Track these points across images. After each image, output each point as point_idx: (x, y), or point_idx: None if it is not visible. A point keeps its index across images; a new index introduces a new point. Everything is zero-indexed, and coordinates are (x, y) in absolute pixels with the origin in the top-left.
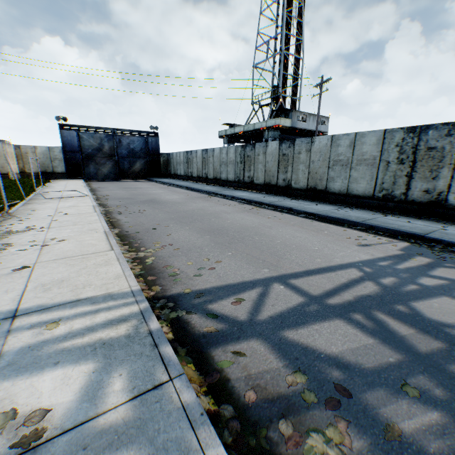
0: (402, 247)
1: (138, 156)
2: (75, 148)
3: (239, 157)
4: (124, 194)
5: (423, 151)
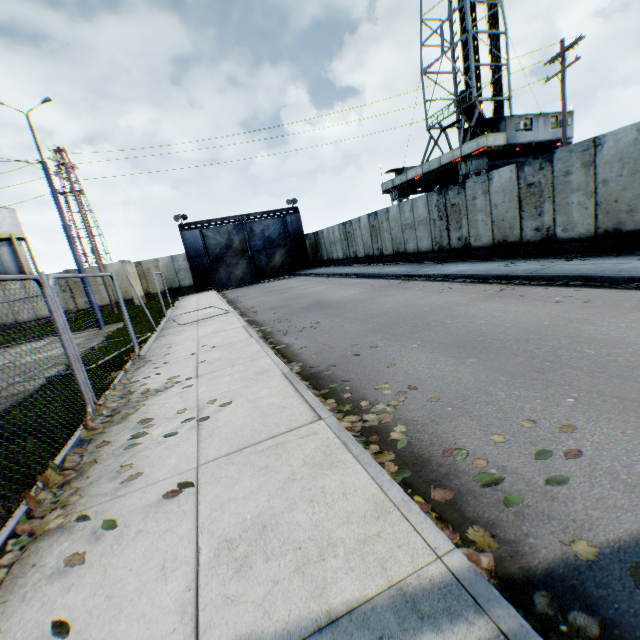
0: None
1: (277, 245)
2: (199, 252)
3: (437, 210)
4: (273, 301)
5: None
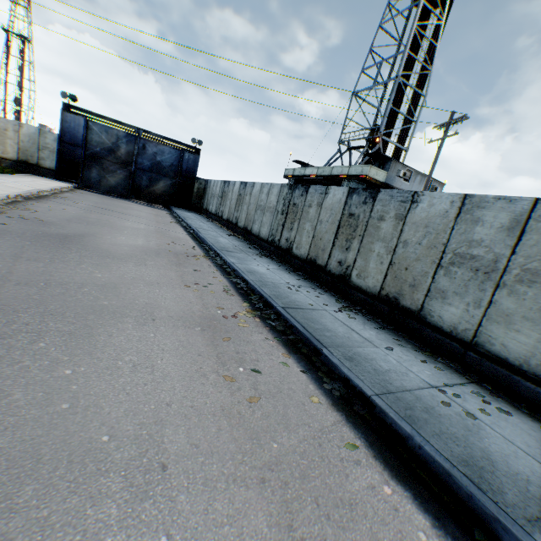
0: None
1: (165, 174)
2: (77, 141)
3: (282, 203)
4: (62, 214)
5: None
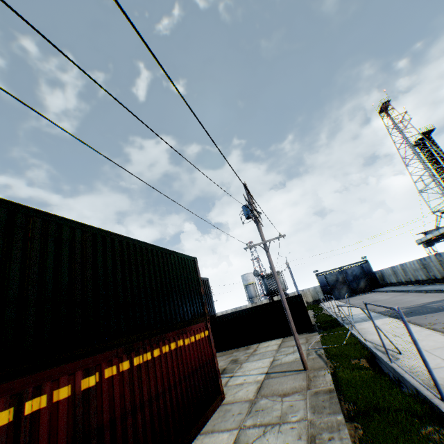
0: None
1: (360, 278)
2: (325, 284)
3: (420, 265)
4: (360, 301)
5: None
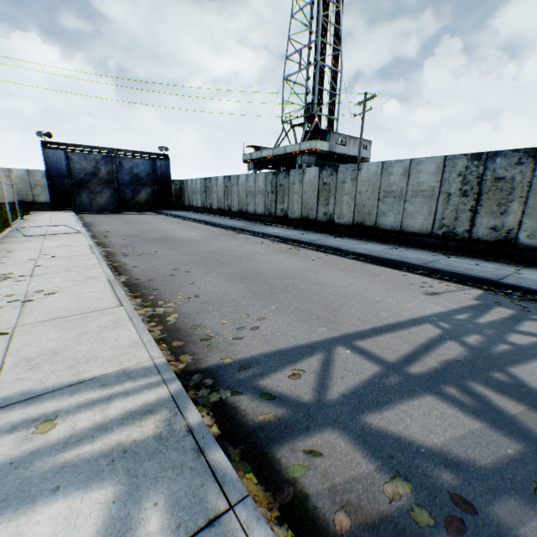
0: (475, 295)
1: (144, 183)
2: (62, 172)
3: (270, 186)
4: (128, 230)
5: (490, 182)
